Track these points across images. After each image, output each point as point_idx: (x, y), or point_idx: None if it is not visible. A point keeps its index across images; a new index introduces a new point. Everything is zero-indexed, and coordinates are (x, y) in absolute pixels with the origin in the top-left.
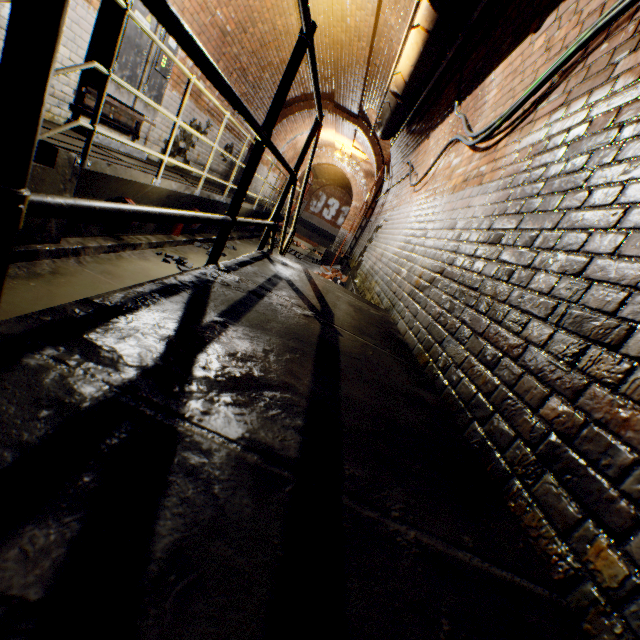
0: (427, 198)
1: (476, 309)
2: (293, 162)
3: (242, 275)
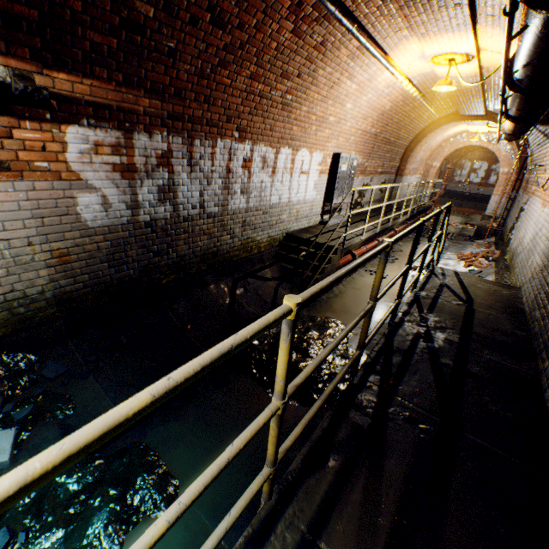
0: (545, 204)
1: (544, 295)
2: (430, 158)
3: (426, 291)
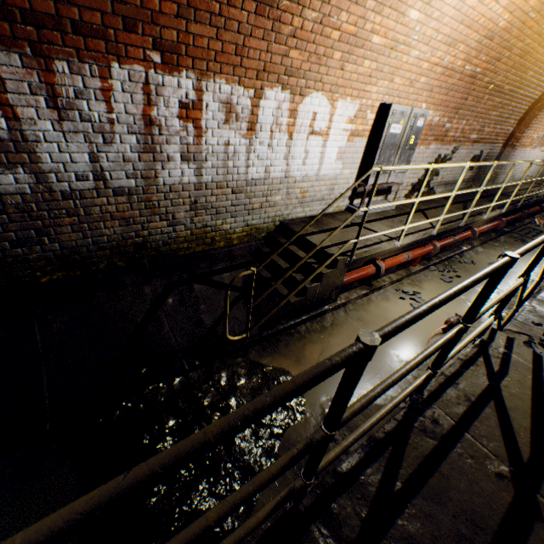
0: None
1: None
2: None
3: (441, 405)
